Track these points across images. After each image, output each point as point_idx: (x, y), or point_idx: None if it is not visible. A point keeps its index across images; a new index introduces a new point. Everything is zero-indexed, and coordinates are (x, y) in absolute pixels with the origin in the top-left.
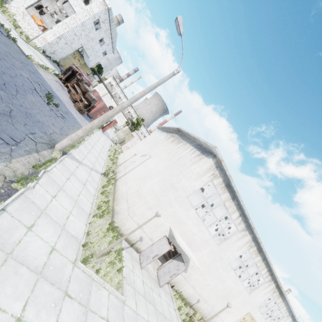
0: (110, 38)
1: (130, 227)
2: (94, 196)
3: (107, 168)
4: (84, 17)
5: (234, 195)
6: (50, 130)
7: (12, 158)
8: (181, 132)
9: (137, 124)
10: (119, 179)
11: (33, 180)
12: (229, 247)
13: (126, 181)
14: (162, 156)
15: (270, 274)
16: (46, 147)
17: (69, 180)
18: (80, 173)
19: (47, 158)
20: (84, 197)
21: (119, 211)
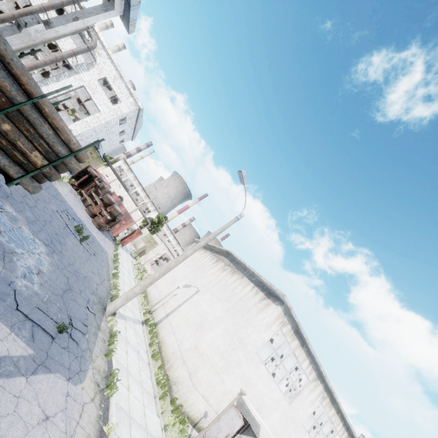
0: (132, 129)
1: (194, 402)
2: (149, 366)
3: (144, 309)
4: (110, 116)
5: (303, 341)
6: (94, 284)
7: (92, 353)
8: (232, 255)
9: (158, 222)
10: (161, 324)
11: (114, 376)
12: (302, 404)
13: (172, 329)
14: (215, 292)
15: (346, 429)
16: (101, 315)
17: (128, 354)
18: (130, 336)
19: (107, 332)
20: (143, 373)
21: (178, 380)
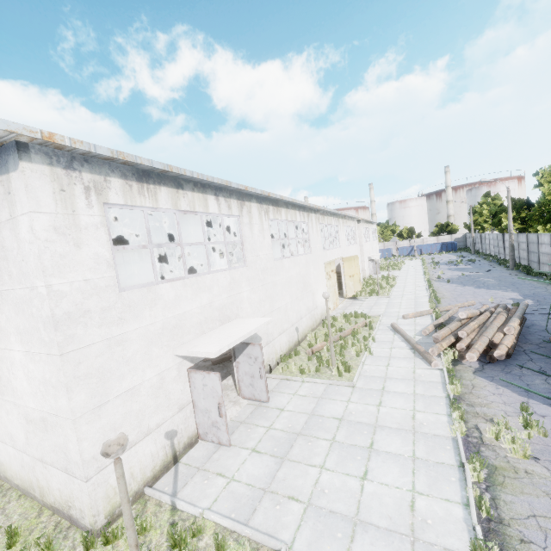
0: None
1: (128, 472)
2: None
3: None
4: None
5: (174, 179)
6: None
7: None
8: None
9: None
10: None
11: None
12: (255, 247)
13: None
14: None
15: (304, 210)
16: None
17: None
18: None
19: None
20: None
21: (66, 497)
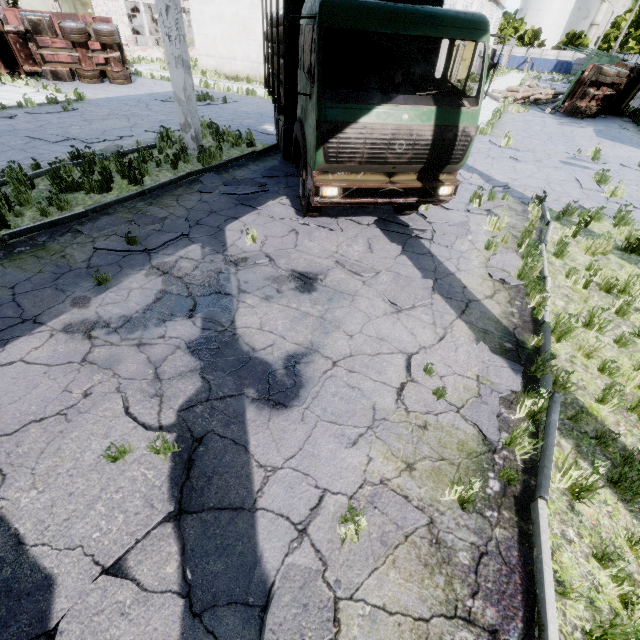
0: None
1: None
2: None
3: None
4: None
5: None
6: None
7: None
8: None
9: None
10: None
11: None
12: None
13: None
14: None
15: None
16: None
17: None
18: None
19: None
20: None
21: None
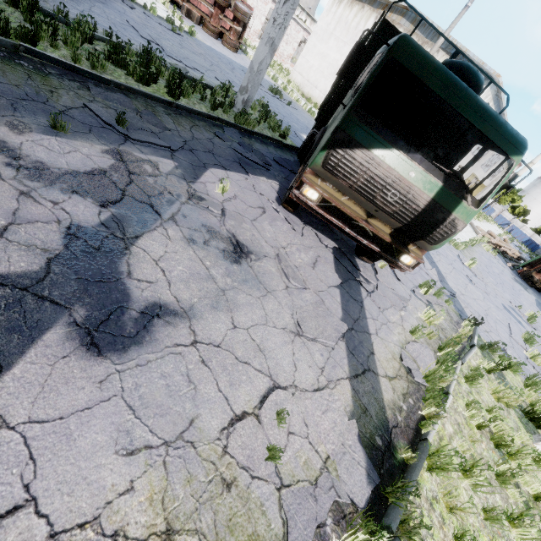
0: None
1: None
2: None
3: None
4: None
5: (497, 100)
6: None
7: None
8: (412, 12)
9: None
10: None
11: None
12: None
13: None
14: None
15: None
16: None
17: None
18: None
19: None
20: None
21: None
